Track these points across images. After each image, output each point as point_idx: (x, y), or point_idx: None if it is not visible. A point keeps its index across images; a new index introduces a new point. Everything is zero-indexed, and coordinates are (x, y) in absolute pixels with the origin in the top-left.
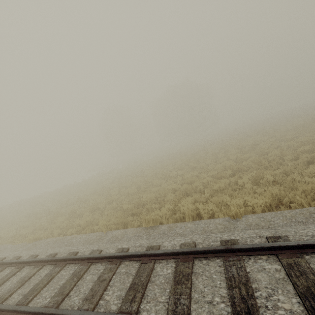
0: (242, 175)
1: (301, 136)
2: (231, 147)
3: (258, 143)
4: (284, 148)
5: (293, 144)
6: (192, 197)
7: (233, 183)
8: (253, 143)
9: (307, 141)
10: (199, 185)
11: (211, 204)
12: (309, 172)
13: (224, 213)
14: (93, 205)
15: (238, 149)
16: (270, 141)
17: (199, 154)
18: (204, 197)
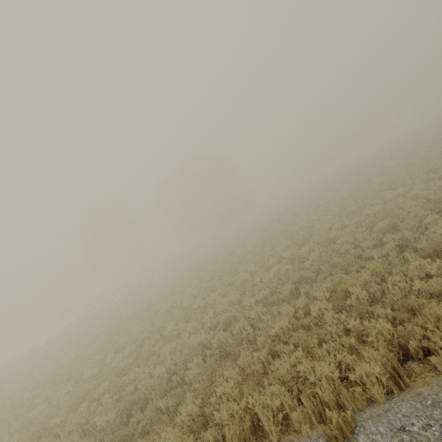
0: (311, 290)
1: (364, 205)
2: (279, 237)
3: (313, 224)
4: (352, 228)
5: (363, 221)
6: (236, 369)
7: (301, 312)
8: (306, 226)
9: (380, 213)
10: (244, 326)
11: (277, 385)
12: (414, 268)
13: (310, 414)
14: (35, 427)
15: (289, 238)
16: (329, 219)
17: (236, 255)
18: (258, 356)
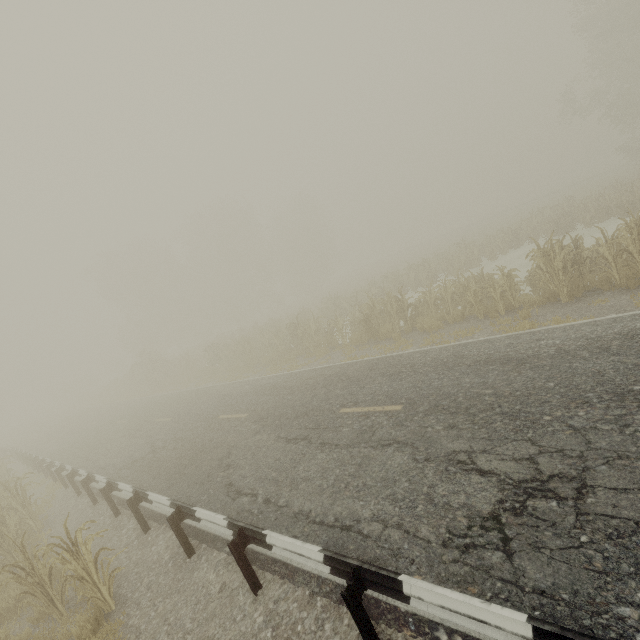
0: None
1: None
2: None
3: None
4: None
5: None
6: None
7: None
8: None
9: None
10: None
11: None
12: None
13: None
14: None
15: None
16: None
17: None
18: None
